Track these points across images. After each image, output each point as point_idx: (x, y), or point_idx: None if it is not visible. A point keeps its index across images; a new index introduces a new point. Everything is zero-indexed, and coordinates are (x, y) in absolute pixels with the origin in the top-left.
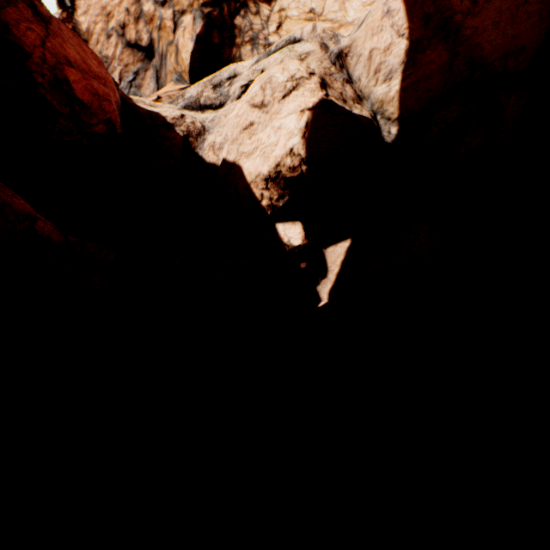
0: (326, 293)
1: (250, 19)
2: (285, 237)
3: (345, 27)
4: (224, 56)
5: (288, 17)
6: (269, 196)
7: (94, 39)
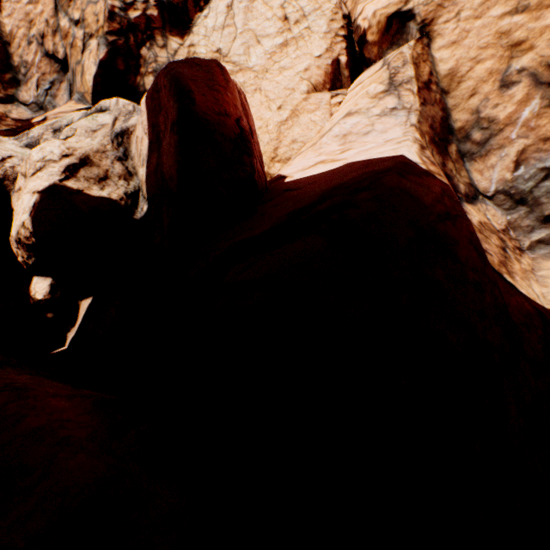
0: (70, 340)
1: (156, 51)
2: (34, 290)
3: (245, 71)
4: (130, 82)
5: (196, 53)
6: (22, 254)
7: (16, 43)
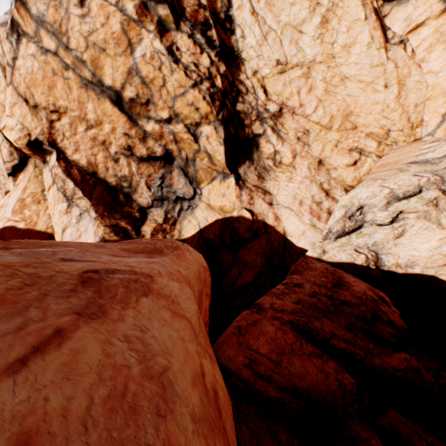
0: None
1: (247, 100)
2: None
3: (312, 67)
4: (240, 137)
5: (264, 77)
6: None
7: (101, 168)
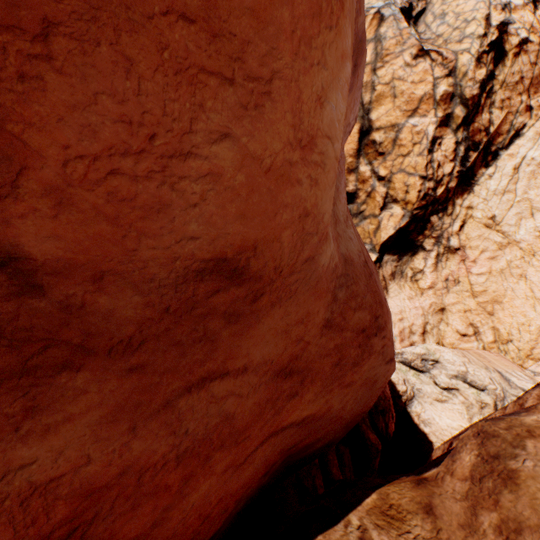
0: None
1: (443, 219)
2: None
3: (511, 246)
4: (410, 236)
5: (472, 216)
6: None
7: None
